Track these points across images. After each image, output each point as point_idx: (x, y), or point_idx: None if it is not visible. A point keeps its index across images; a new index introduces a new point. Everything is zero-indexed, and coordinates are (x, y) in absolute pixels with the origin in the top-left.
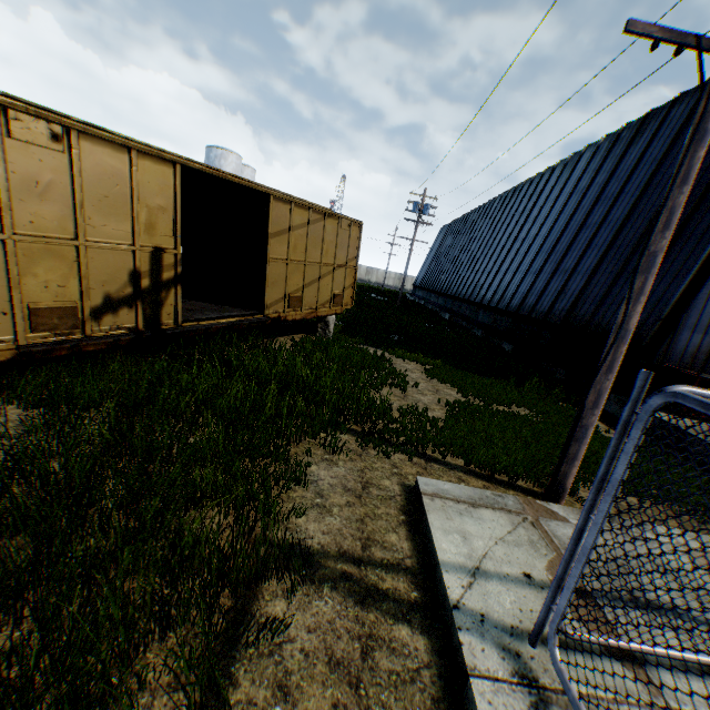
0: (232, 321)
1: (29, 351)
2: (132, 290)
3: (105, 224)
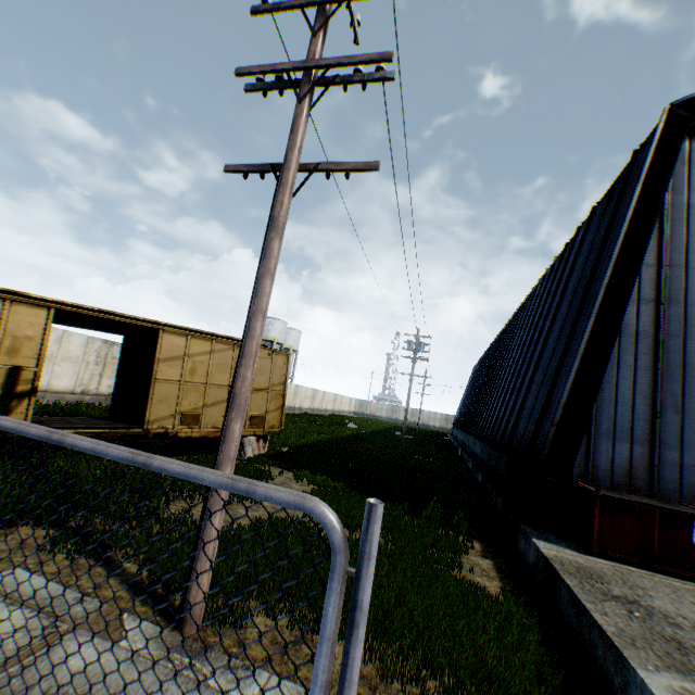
0: (97, 431)
1: None
2: None
3: None
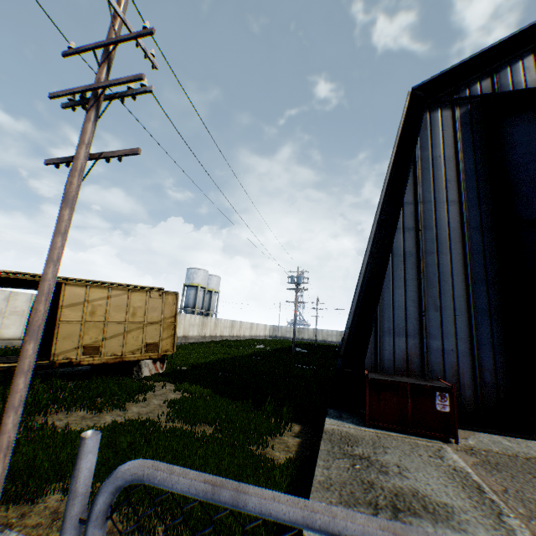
0: (9, 365)
1: None
2: None
3: None
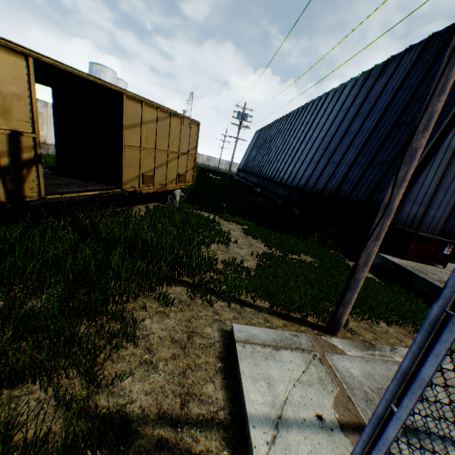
0: (94, 194)
1: None
2: None
3: None
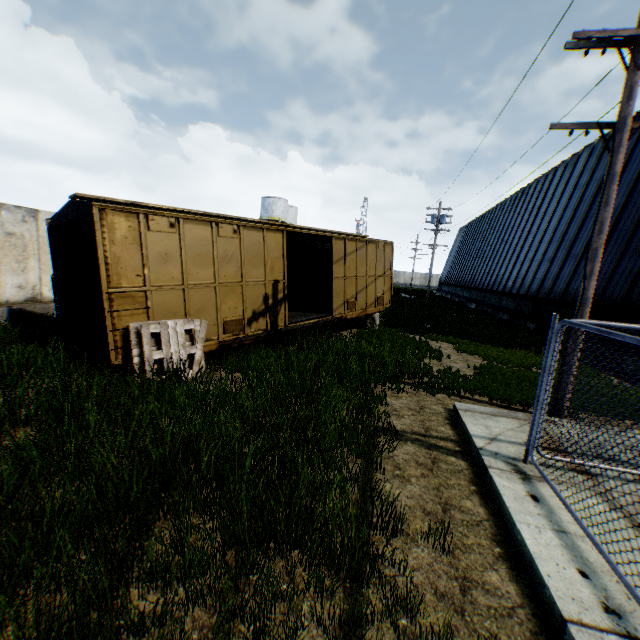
0: (314, 321)
1: (223, 344)
2: (264, 306)
3: (253, 271)
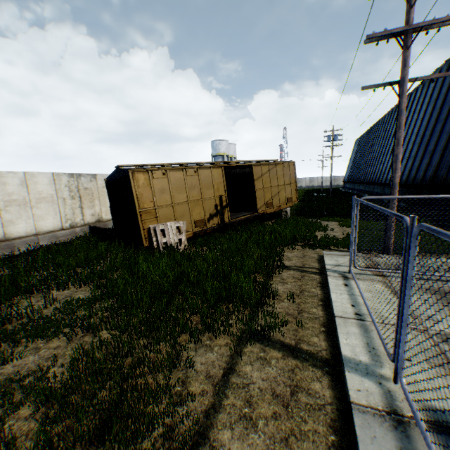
0: (246, 216)
1: (195, 233)
2: (215, 211)
3: (207, 192)
